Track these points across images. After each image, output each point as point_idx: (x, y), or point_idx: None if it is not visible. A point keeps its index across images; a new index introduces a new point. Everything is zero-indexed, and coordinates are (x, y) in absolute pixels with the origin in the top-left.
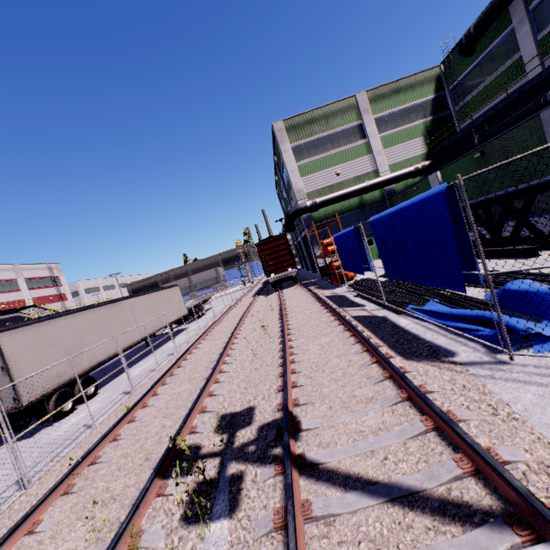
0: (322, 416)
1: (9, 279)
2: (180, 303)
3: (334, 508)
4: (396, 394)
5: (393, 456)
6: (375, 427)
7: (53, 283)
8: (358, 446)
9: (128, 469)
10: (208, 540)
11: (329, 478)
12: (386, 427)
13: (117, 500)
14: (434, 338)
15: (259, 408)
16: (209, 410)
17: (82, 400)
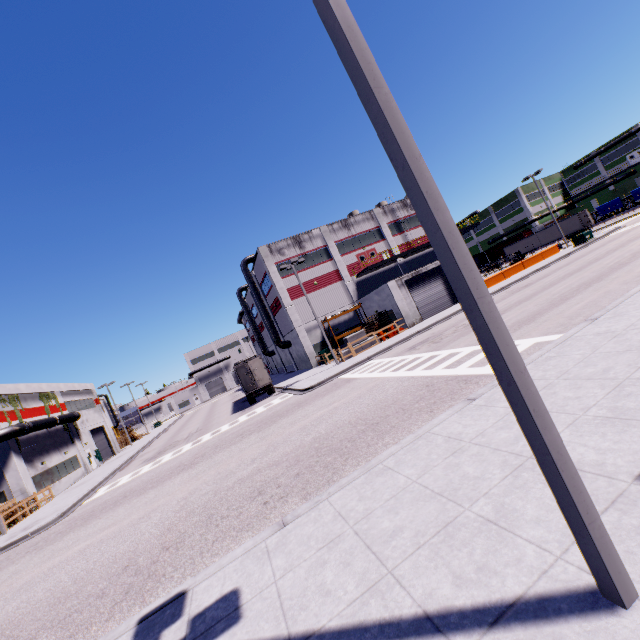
0: None
1: None
2: None
3: None
4: None
5: None
6: None
7: None
8: None
9: None
10: None
11: None
12: None
13: None
14: None
15: None
16: None
17: None
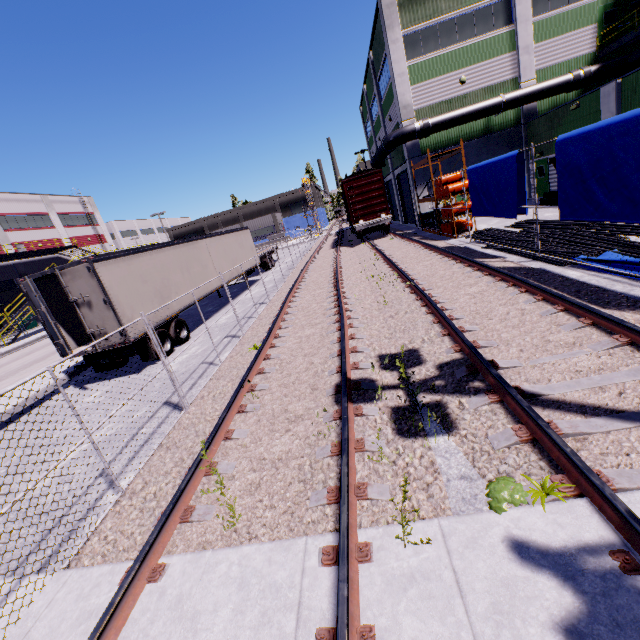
0: (517, 357)
1: (40, 213)
2: (252, 250)
3: (584, 428)
4: (611, 339)
5: (633, 391)
6: (594, 367)
7: (89, 221)
8: (583, 382)
9: (298, 396)
10: (436, 449)
11: (559, 407)
12: (610, 368)
13: (307, 418)
14: (628, 289)
15: (426, 350)
16: (361, 350)
17: (177, 343)
